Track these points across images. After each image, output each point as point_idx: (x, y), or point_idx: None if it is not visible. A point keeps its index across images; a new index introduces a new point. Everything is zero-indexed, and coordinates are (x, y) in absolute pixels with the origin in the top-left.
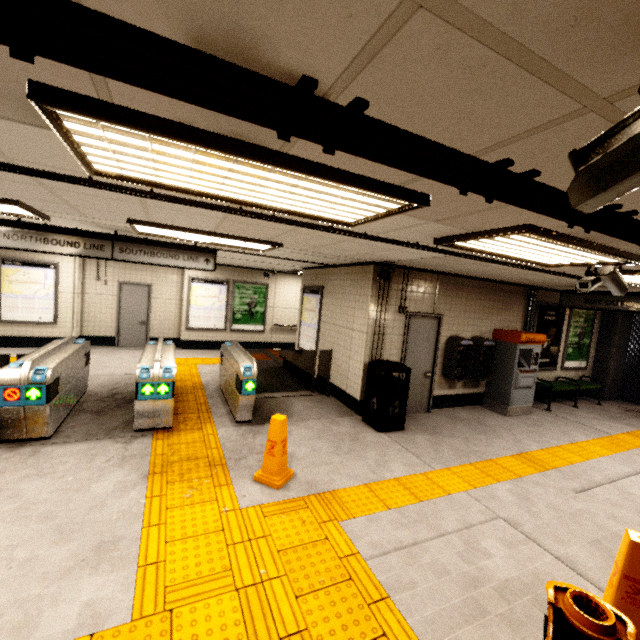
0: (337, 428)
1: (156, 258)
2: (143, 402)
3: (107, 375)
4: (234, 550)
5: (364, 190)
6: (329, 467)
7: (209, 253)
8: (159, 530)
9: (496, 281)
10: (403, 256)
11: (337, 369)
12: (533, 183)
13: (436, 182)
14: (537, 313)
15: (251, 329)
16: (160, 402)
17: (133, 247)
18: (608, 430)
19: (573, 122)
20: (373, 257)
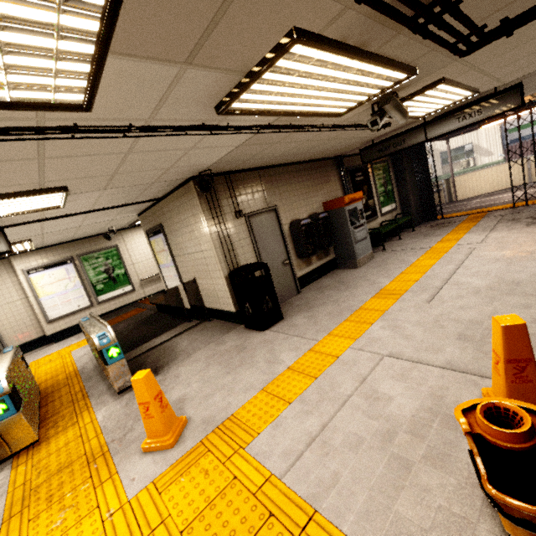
0: (224, 347)
1: None
2: None
3: None
4: None
5: None
6: (223, 391)
7: None
8: None
9: (309, 161)
10: (210, 156)
11: (206, 293)
12: None
13: None
14: (349, 177)
15: (120, 293)
16: (2, 424)
17: None
18: (427, 245)
19: None
20: (184, 170)
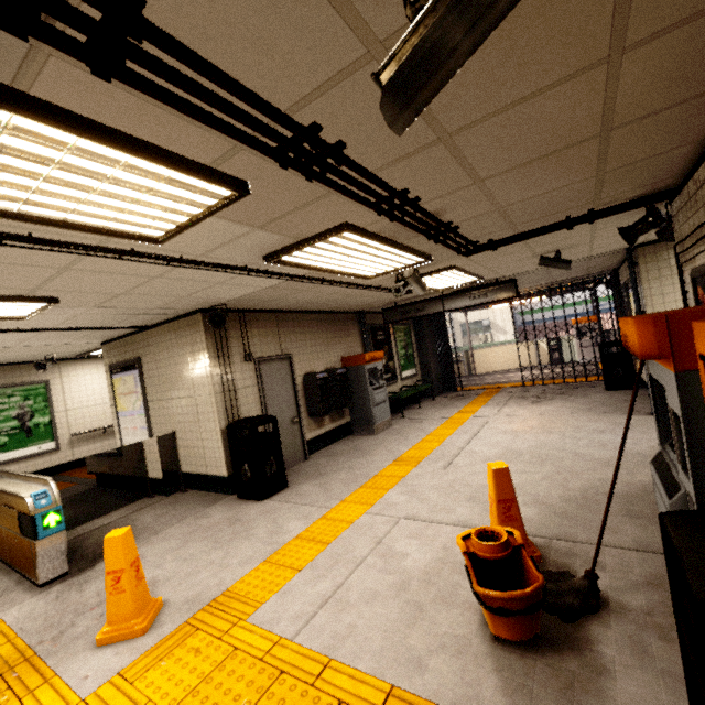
0: (209, 520)
1: None
2: None
3: None
4: None
5: (167, 166)
6: (212, 567)
7: None
8: None
9: (330, 312)
10: (233, 292)
11: (188, 452)
12: (343, 155)
13: (251, 160)
14: (370, 335)
15: (33, 452)
16: None
17: None
18: (446, 415)
19: (362, 73)
20: (198, 301)
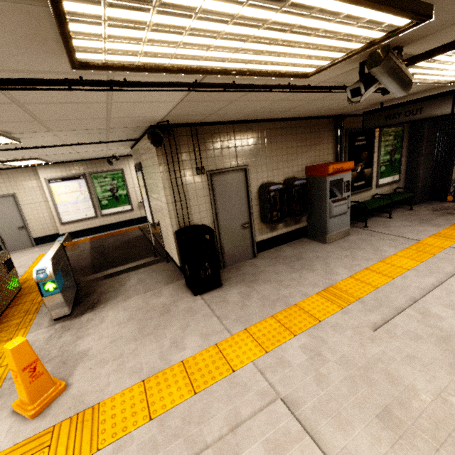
0: (155, 301)
1: None
2: None
3: None
4: None
5: None
6: (116, 362)
7: None
8: None
9: (300, 118)
10: (150, 110)
11: (164, 238)
12: None
13: None
14: (347, 141)
15: (120, 210)
16: None
17: None
18: (416, 236)
19: None
20: (132, 120)
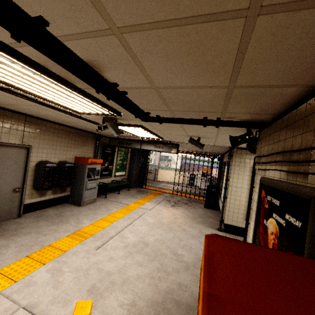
0: None
1: None
2: None
3: None
4: None
5: None
6: None
7: None
8: None
9: (76, 128)
10: None
11: None
12: None
13: None
14: (101, 148)
15: None
16: None
17: None
18: (128, 203)
19: None
20: None
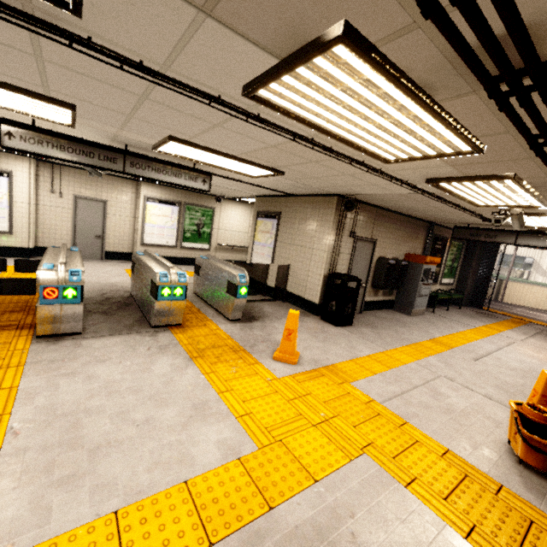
0: (306, 324)
1: (162, 175)
2: (162, 302)
3: (86, 283)
4: (294, 403)
5: (460, 137)
6: (319, 350)
7: (206, 175)
8: (231, 394)
9: (411, 216)
10: (372, 191)
11: (295, 280)
12: None
13: (506, 138)
14: (432, 242)
15: (199, 247)
16: (175, 303)
17: (142, 163)
18: (473, 324)
19: None
20: (344, 190)
